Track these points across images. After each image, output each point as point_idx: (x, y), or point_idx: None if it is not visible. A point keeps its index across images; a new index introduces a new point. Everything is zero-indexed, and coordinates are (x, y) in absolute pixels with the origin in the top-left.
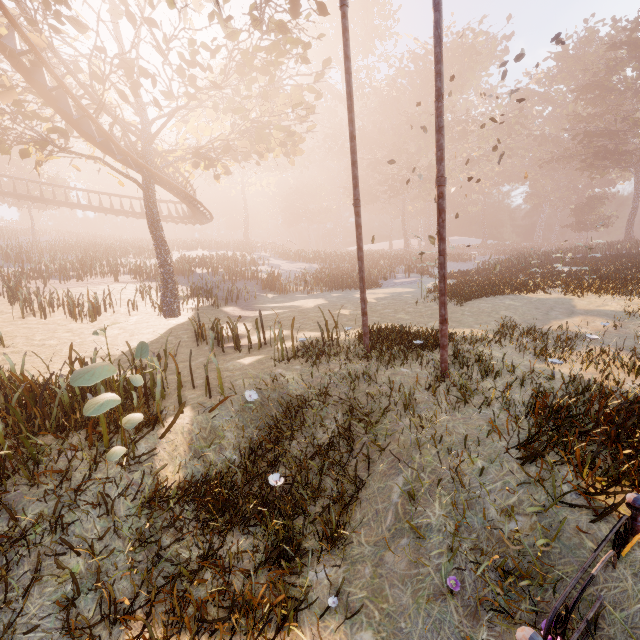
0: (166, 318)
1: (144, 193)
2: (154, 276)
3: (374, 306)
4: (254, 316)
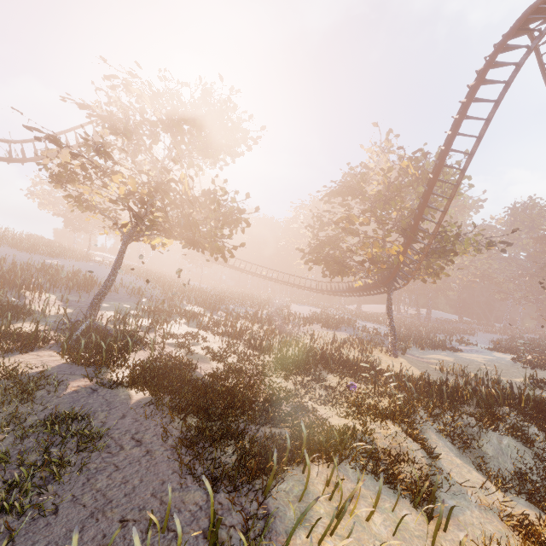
0: (394, 358)
1: (389, 296)
2: (326, 326)
3: (498, 366)
4: (433, 362)
